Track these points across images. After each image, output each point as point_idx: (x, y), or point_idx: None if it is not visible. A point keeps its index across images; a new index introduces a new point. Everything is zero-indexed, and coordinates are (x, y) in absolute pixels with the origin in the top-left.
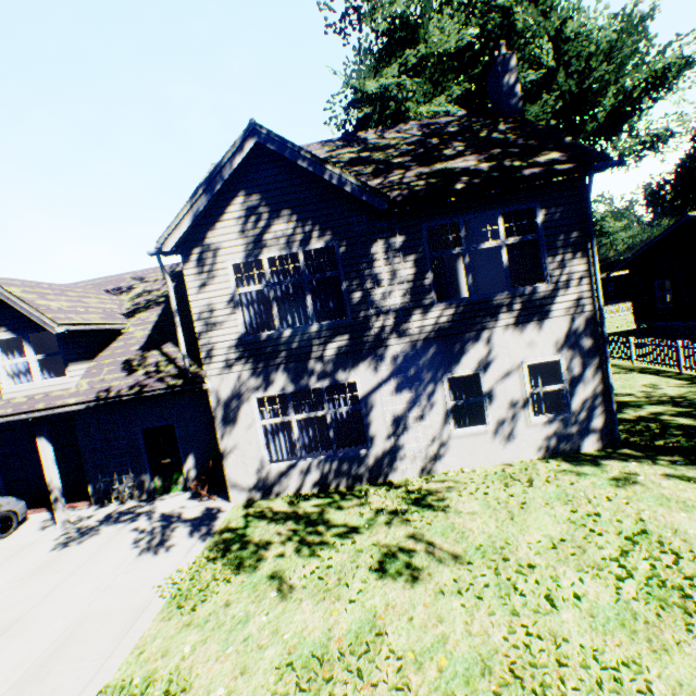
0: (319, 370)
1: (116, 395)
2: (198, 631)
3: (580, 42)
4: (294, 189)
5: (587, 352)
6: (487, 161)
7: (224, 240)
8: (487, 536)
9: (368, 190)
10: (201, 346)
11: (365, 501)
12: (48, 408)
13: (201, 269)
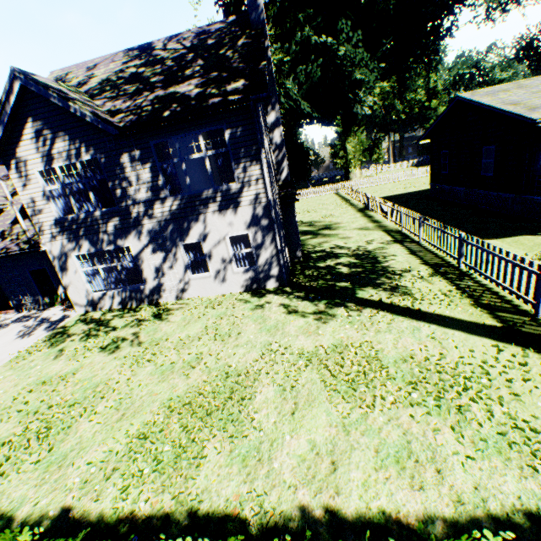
0: (107, 239)
1: None
2: (13, 371)
3: None
4: (62, 117)
5: (266, 229)
6: (201, 86)
7: (28, 155)
8: (164, 334)
9: (100, 121)
10: (35, 224)
11: (136, 314)
12: None
13: (20, 174)
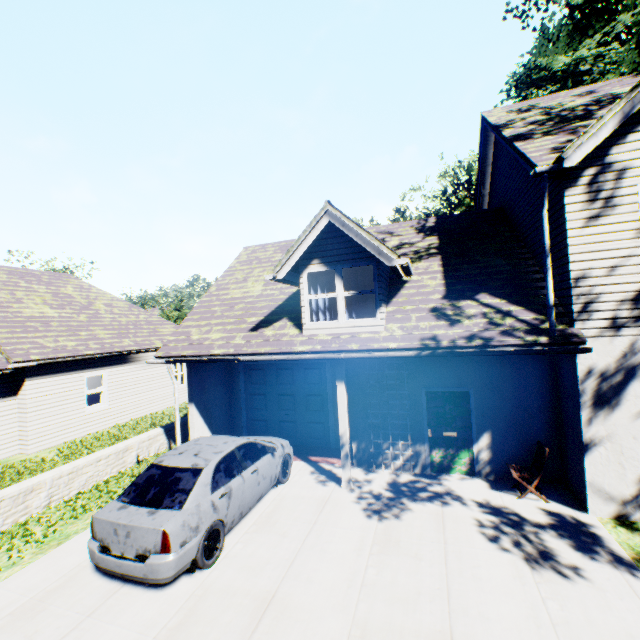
0: None
1: (450, 345)
2: None
3: None
4: None
5: None
6: None
7: (636, 157)
8: None
9: None
10: (574, 296)
11: None
12: (361, 350)
13: (591, 195)
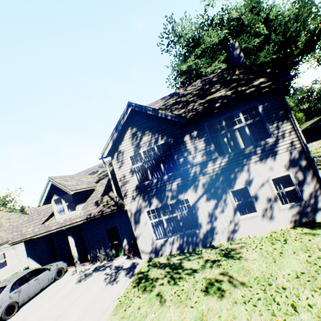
0: (170, 195)
1: (93, 216)
2: (126, 320)
3: (278, 19)
4: (148, 122)
5: (304, 168)
6: (230, 90)
7: (125, 148)
8: (261, 272)
9: (177, 116)
10: (122, 191)
11: (200, 256)
12: (70, 223)
13: (118, 160)
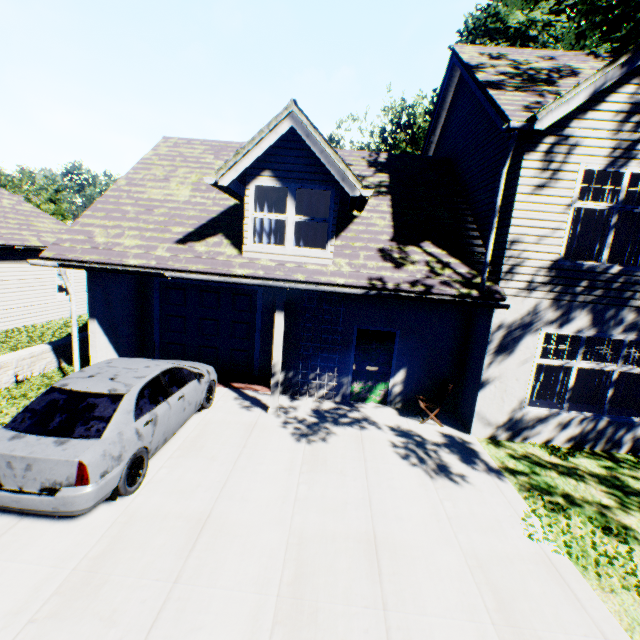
0: (630, 321)
1: (396, 288)
2: None
3: None
4: None
5: None
6: None
7: (587, 136)
8: None
9: None
10: (506, 257)
11: None
12: (308, 281)
13: (544, 164)
